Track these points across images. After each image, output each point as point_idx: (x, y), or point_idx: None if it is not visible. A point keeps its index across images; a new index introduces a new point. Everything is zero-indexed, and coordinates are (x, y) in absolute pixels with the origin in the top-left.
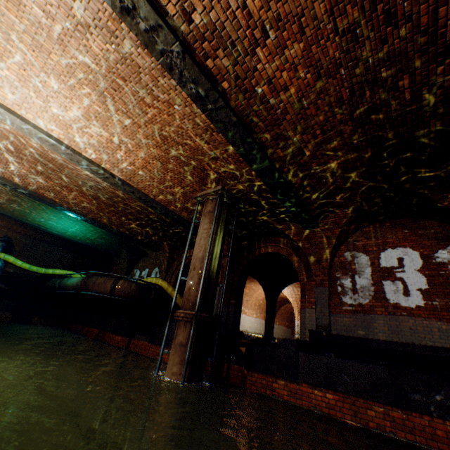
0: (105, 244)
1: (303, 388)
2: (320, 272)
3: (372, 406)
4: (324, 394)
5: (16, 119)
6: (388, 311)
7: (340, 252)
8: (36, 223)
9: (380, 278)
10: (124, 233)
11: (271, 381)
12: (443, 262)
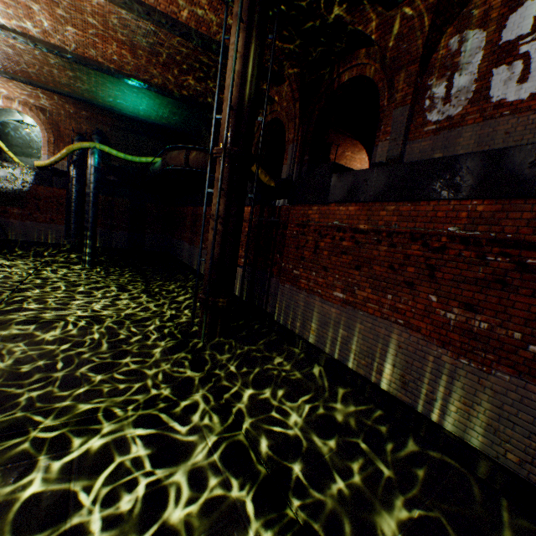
0: (181, 122)
1: (331, 208)
2: (405, 84)
3: (385, 208)
4: (347, 209)
5: None
6: (484, 116)
7: (444, 40)
8: (109, 106)
9: (491, 66)
10: (185, 96)
11: (307, 210)
12: None
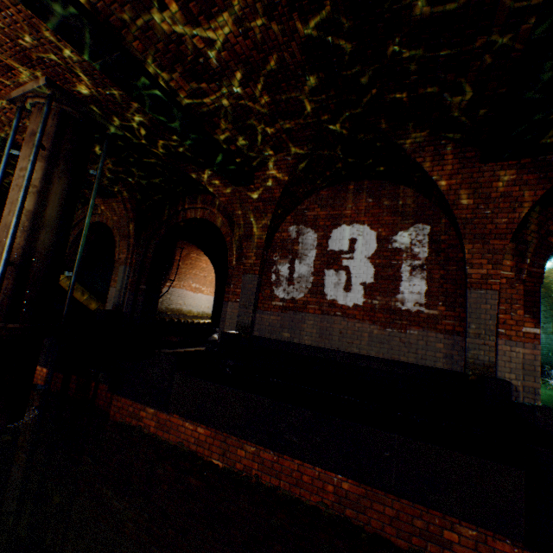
0: None
1: (174, 419)
2: (253, 253)
3: (244, 445)
4: (196, 428)
5: None
6: (322, 309)
7: (285, 225)
8: None
9: (324, 266)
10: None
11: (139, 408)
12: (400, 249)
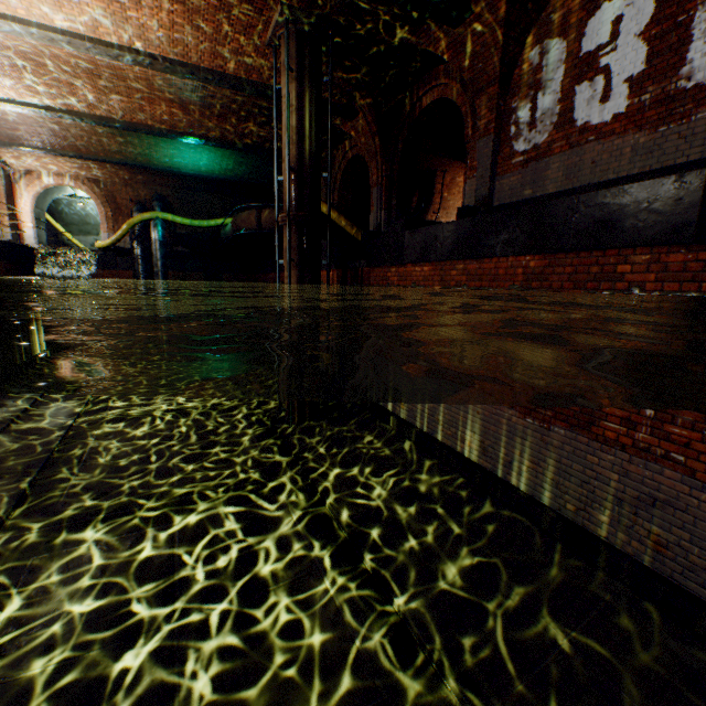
0: (250, 172)
1: (408, 270)
2: (486, 110)
3: (455, 267)
4: (422, 270)
5: (16, 26)
6: (570, 143)
7: (525, 53)
8: (166, 167)
9: (574, 83)
10: (248, 145)
11: (386, 273)
12: None
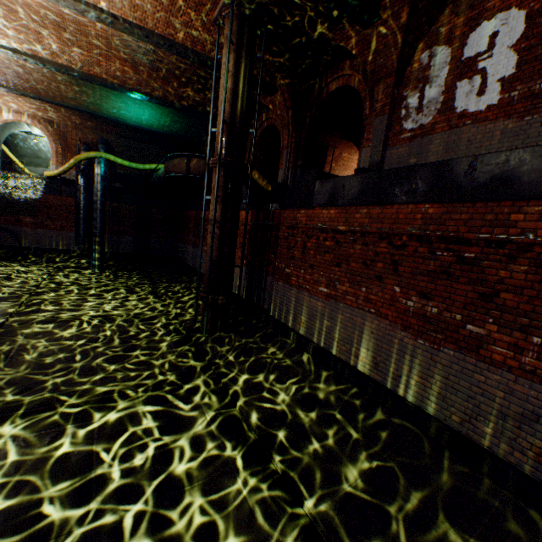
0: (183, 130)
1: (316, 212)
2: (383, 95)
3: (359, 211)
4: (329, 212)
5: None
6: (450, 125)
7: (417, 55)
8: (113, 117)
9: (456, 80)
10: (185, 107)
11: (296, 214)
12: None
